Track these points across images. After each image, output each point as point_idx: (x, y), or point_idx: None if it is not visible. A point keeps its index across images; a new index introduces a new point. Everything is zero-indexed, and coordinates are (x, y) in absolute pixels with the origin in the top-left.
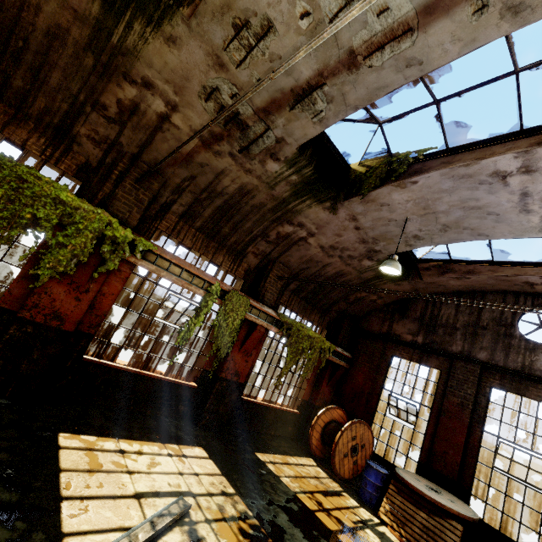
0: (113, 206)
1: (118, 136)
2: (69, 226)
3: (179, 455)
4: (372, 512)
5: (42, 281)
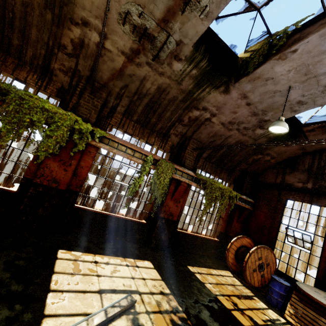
0: (79, 111)
1: (77, 66)
2: (52, 124)
3: (134, 265)
4: (278, 314)
5: (41, 159)
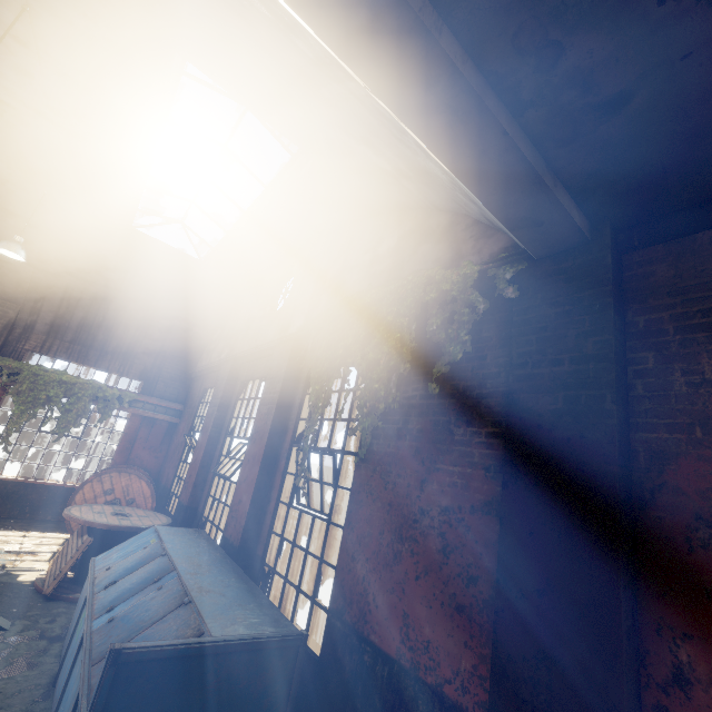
0: None
1: None
2: None
3: None
4: None
5: None
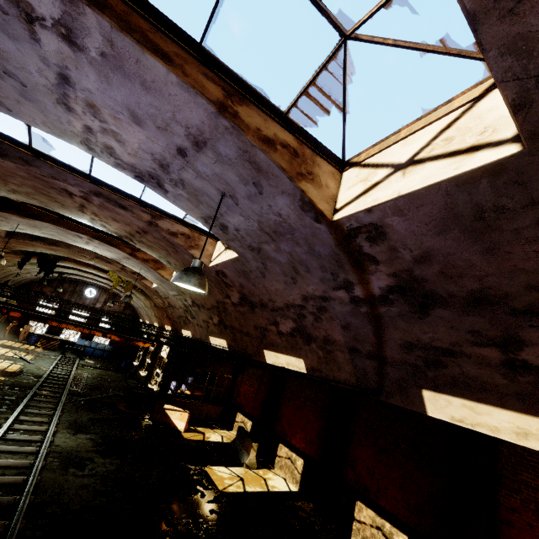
0: None
1: None
2: None
3: None
4: (34, 346)
5: None
